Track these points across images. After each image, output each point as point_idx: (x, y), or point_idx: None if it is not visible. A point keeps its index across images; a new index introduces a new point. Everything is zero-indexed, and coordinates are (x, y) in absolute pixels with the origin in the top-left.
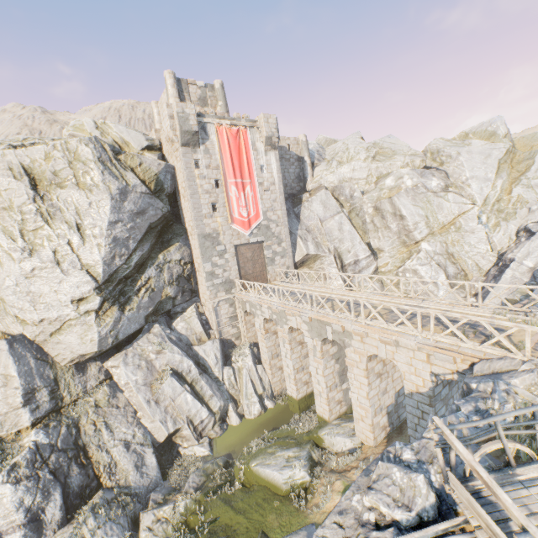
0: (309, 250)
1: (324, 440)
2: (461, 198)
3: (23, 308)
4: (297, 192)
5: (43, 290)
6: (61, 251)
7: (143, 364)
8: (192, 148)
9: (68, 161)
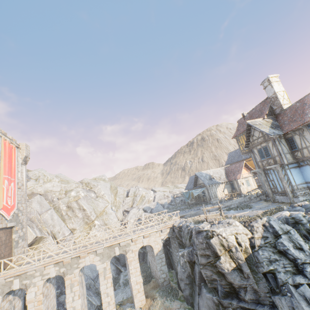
0: (37, 233)
1: None
2: (104, 201)
3: None
4: None
5: None
6: None
7: None
8: None
9: None
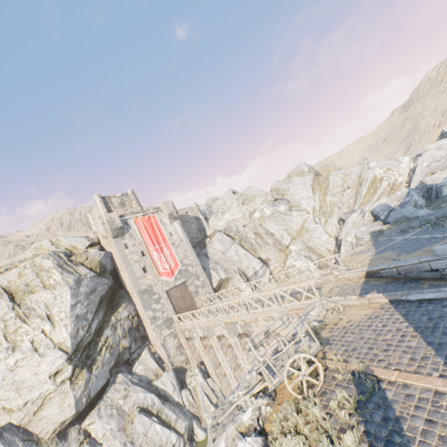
0: (221, 275)
1: None
2: (300, 212)
3: (10, 398)
4: (201, 239)
5: (25, 376)
6: (37, 339)
7: (114, 412)
8: (120, 237)
9: (36, 273)
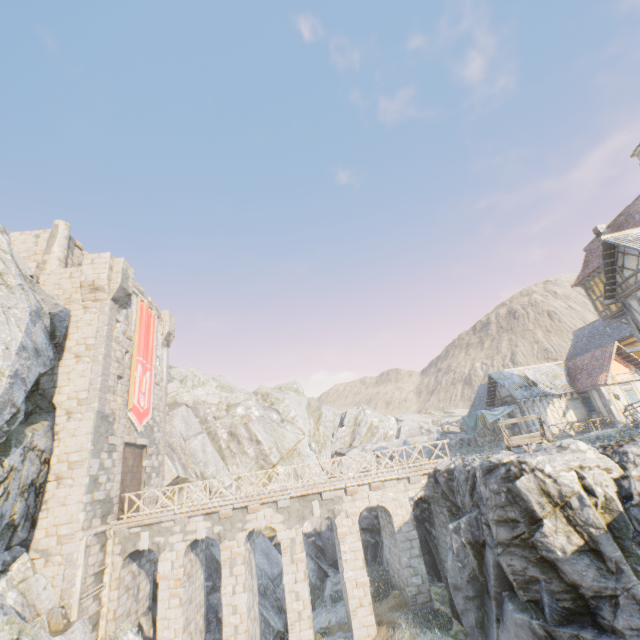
0: (179, 471)
1: None
2: (296, 429)
3: None
4: None
5: None
6: None
7: None
8: (118, 306)
9: None
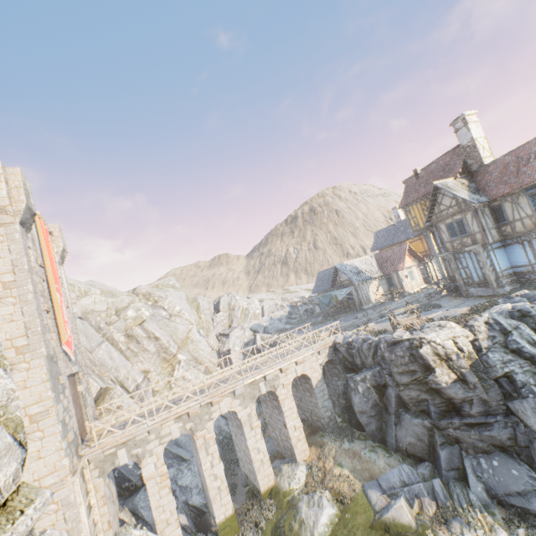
0: (100, 383)
1: (293, 486)
2: (185, 321)
3: None
4: None
5: None
6: None
7: None
8: (25, 230)
9: None
